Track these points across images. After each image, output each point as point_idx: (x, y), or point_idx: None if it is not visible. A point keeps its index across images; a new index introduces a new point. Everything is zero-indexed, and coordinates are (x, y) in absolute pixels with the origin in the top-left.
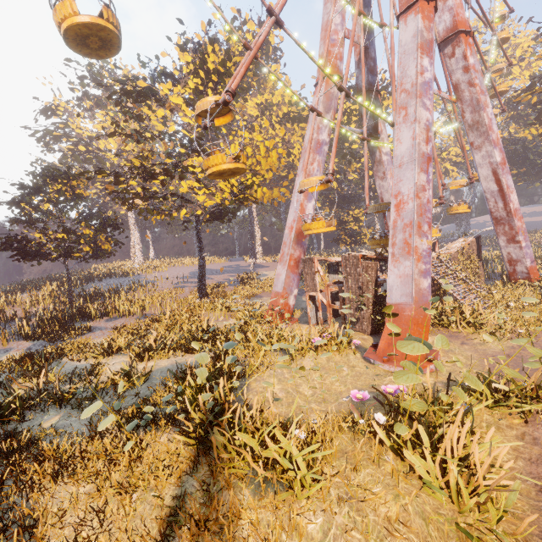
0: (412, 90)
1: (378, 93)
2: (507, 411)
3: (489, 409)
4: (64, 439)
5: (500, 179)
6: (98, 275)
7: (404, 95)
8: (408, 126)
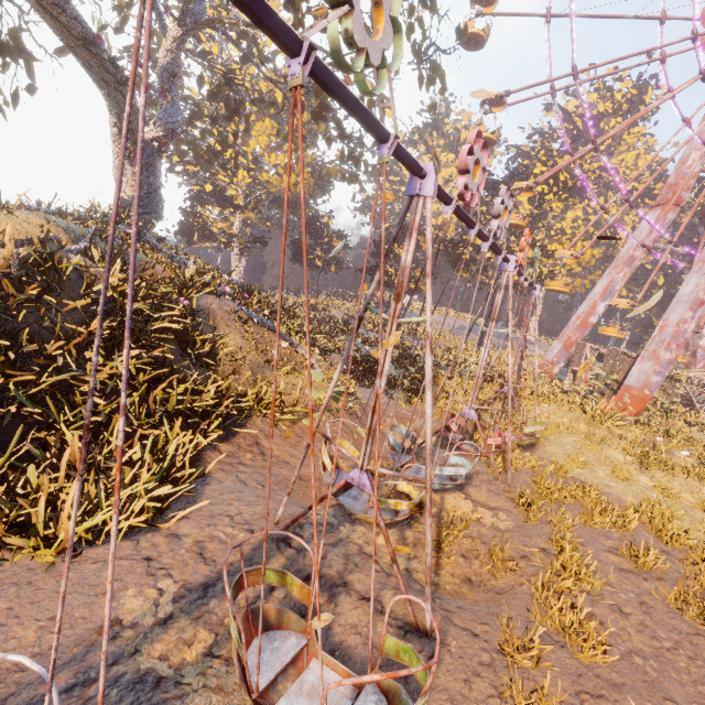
0: None
1: None
2: (647, 429)
3: (641, 430)
4: (443, 372)
5: None
6: (385, 303)
7: None
8: (698, 276)
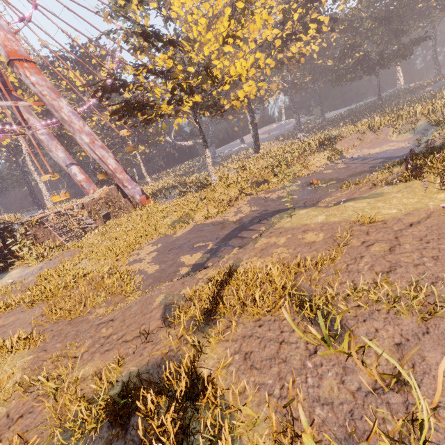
0: None
1: (9, 90)
2: None
3: None
4: None
5: (96, 152)
6: None
7: None
8: None
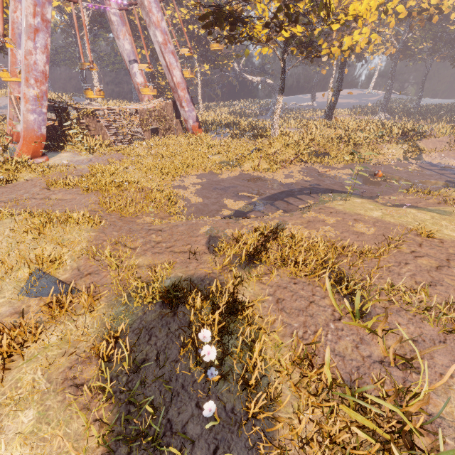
0: None
1: None
2: None
3: None
4: None
5: (165, 57)
6: None
7: None
8: None
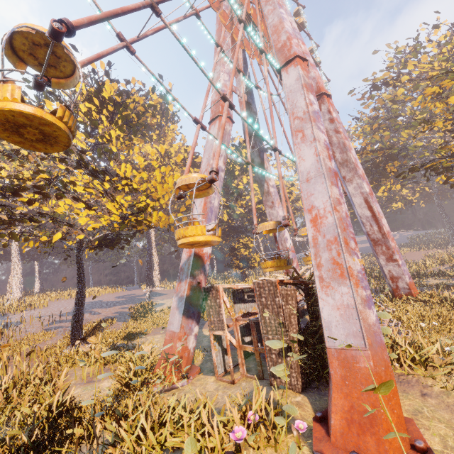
0: (305, 116)
1: (261, 138)
2: None
3: None
4: None
5: (372, 206)
6: None
7: (298, 121)
8: (308, 145)
